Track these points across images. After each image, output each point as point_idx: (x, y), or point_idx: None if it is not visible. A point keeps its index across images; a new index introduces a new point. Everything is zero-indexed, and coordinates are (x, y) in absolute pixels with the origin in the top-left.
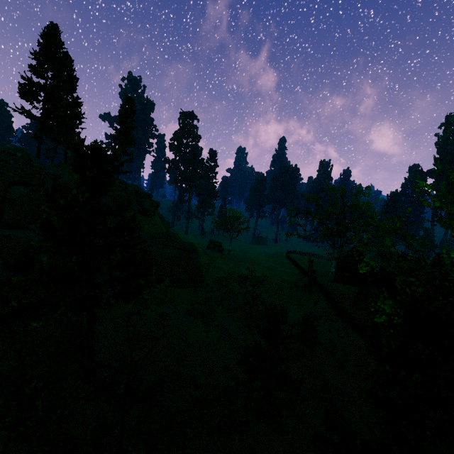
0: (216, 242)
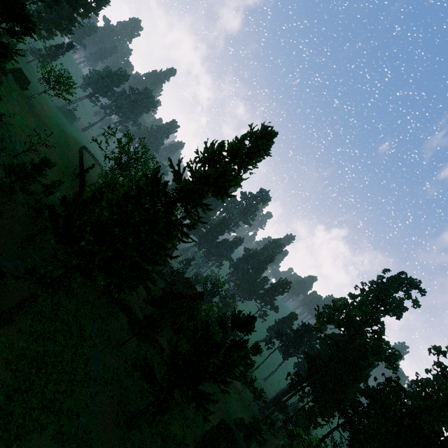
0: (26, 77)
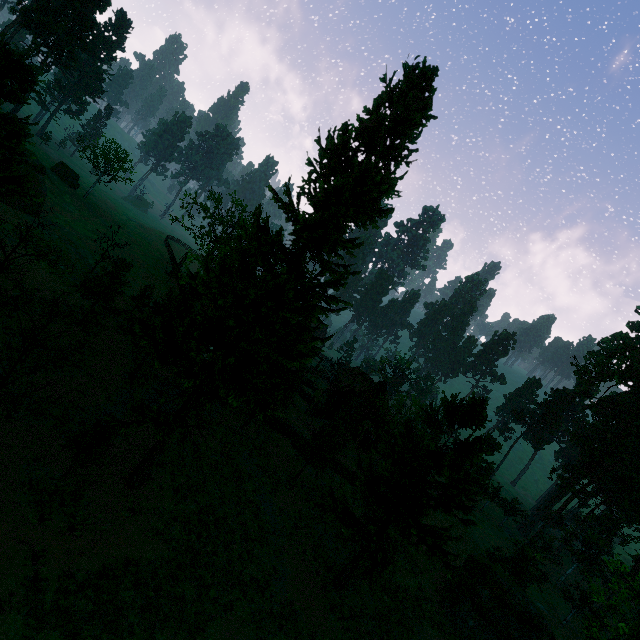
0: (72, 171)
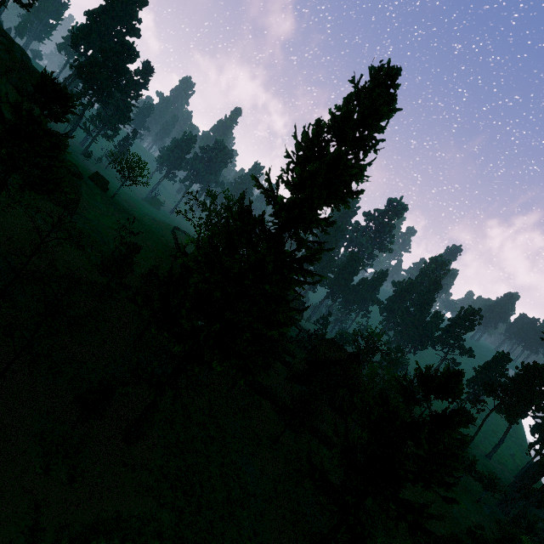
0: (104, 178)
